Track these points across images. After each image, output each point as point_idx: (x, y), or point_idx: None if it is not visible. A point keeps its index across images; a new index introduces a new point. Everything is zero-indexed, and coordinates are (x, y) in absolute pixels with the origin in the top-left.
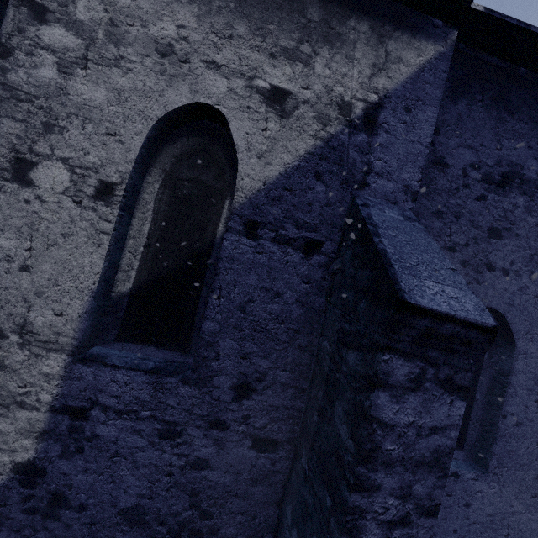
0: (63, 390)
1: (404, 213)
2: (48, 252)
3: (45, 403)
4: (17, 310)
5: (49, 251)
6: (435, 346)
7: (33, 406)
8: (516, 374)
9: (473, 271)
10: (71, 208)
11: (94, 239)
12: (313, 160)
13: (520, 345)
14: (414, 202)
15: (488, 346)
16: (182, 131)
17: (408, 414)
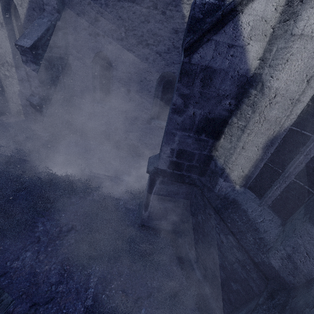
0: (17, 75)
1: (51, 19)
2: (2, 43)
3: (17, 78)
4: (4, 58)
5: (2, 43)
6: (25, 53)
7: (15, 79)
8: (114, 76)
9: (93, 37)
10: (0, 31)
11: (6, 39)
12: (31, 4)
13: (113, 66)
14: (57, 13)
15: (30, 52)
16: (11, 0)
17: (28, 67)
